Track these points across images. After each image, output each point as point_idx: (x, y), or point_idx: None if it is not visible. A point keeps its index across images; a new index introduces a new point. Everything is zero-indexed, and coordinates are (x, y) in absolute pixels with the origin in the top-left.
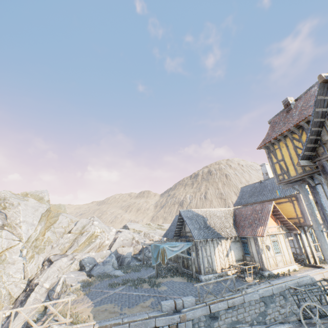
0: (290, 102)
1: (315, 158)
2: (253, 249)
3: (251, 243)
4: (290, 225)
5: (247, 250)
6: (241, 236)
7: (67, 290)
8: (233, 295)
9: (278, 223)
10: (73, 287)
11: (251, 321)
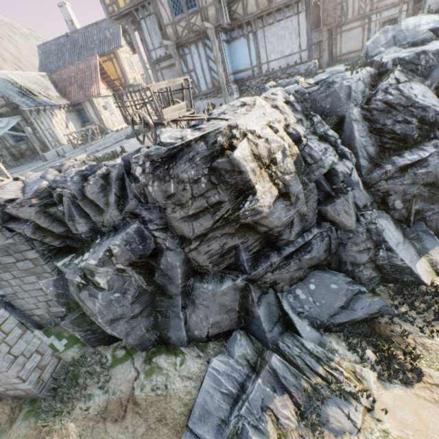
0: None
1: None
2: (92, 114)
3: (88, 108)
4: (116, 86)
5: (85, 118)
6: (74, 103)
7: None
8: (98, 141)
9: (105, 84)
10: None
11: None
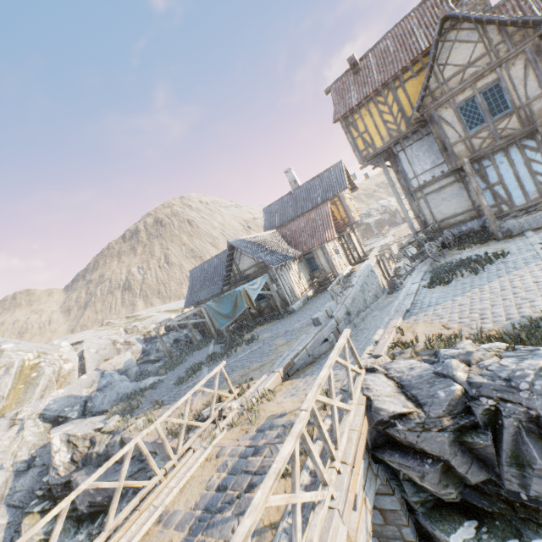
0: (357, 61)
1: (424, 110)
2: (322, 260)
3: (318, 255)
4: (341, 227)
5: (314, 266)
6: (306, 252)
7: (97, 440)
8: (349, 291)
9: None
10: (109, 426)
11: (363, 308)
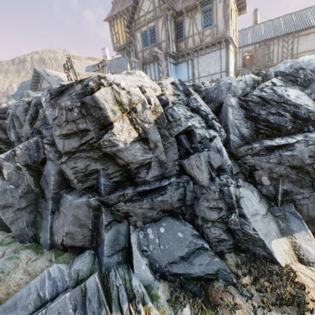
0: None
1: (131, 29)
2: None
3: None
4: None
5: None
6: None
7: None
8: None
9: None
10: None
11: None
